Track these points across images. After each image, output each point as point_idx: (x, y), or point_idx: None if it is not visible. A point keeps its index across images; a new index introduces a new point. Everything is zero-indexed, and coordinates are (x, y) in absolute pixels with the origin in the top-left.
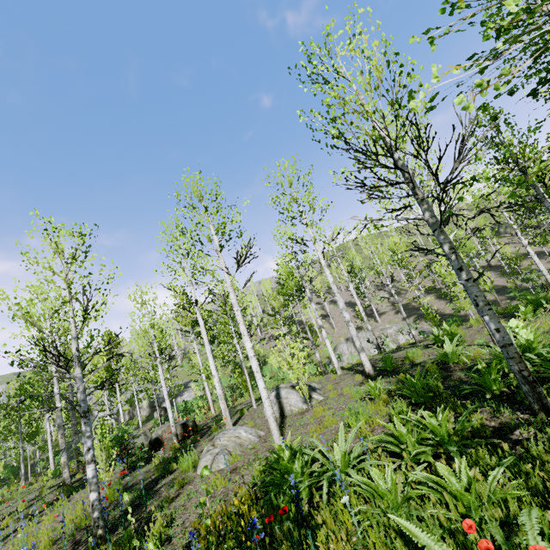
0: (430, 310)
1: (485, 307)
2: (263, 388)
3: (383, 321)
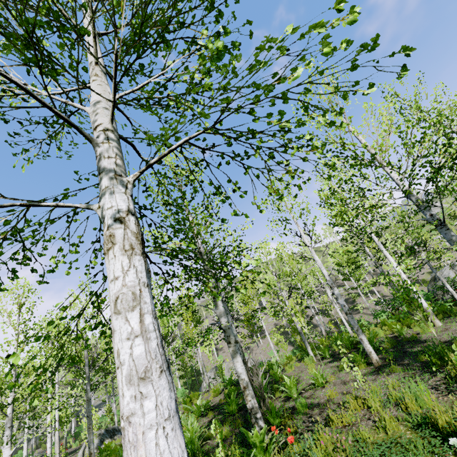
0: (221, 366)
1: (88, 429)
2: (49, 447)
3: (265, 343)
